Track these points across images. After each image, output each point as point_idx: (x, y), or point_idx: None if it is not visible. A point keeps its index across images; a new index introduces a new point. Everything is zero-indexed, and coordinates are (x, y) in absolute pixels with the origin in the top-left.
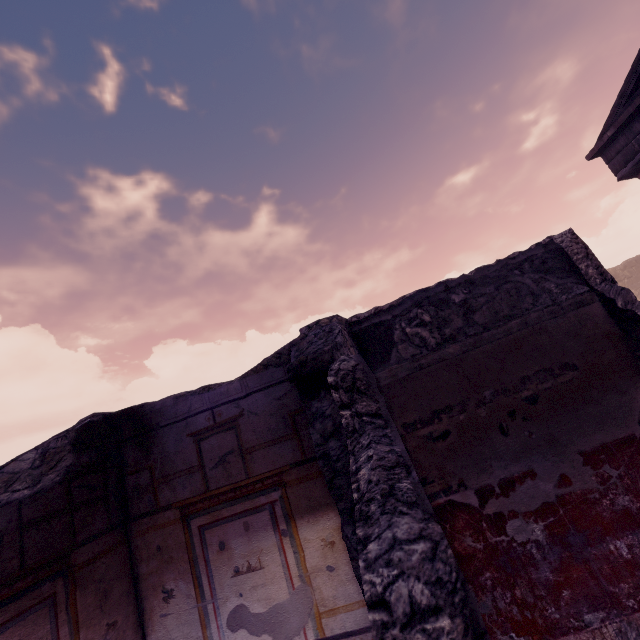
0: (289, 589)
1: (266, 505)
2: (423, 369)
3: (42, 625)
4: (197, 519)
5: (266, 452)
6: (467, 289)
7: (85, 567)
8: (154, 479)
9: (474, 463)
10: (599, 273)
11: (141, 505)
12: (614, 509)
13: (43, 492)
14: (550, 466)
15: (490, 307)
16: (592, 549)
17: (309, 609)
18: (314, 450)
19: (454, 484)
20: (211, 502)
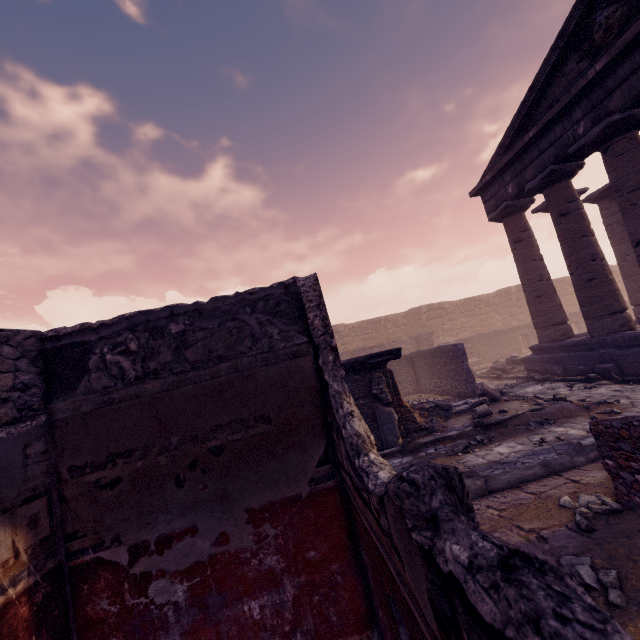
0: None
1: None
2: (113, 404)
3: None
4: None
5: None
6: (191, 319)
7: None
8: None
9: (139, 516)
10: (324, 325)
11: None
12: (260, 569)
13: None
14: (214, 523)
15: (206, 344)
16: (227, 610)
17: None
18: None
19: (108, 539)
20: None
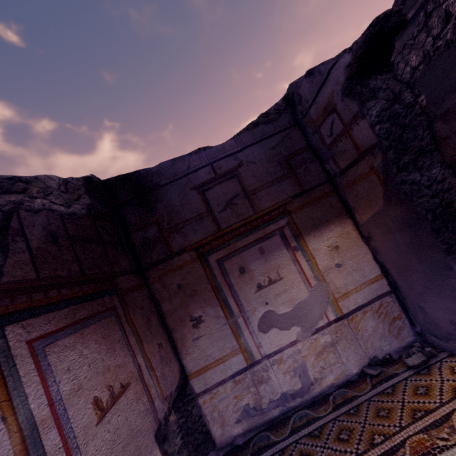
0: (307, 288)
1: (276, 231)
2: None
3: (115, 330)
4: (214, 254)
5: (268, 191)
6: None
7: (128, 293)
8: (163, 230)
9: None
10: None
11: (153, 255)
12: None
13: (76, 216)
14: None
15: None
16: None
17: (327, 298)
18: (310, 183)
19: None
20: (225, 238)
